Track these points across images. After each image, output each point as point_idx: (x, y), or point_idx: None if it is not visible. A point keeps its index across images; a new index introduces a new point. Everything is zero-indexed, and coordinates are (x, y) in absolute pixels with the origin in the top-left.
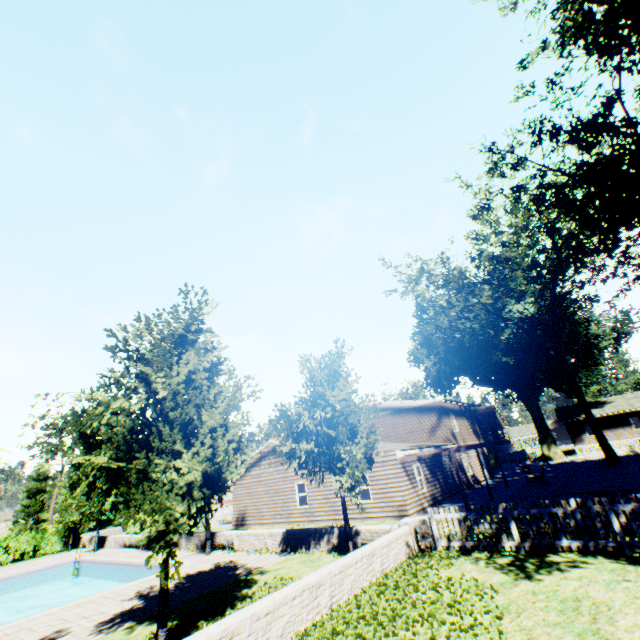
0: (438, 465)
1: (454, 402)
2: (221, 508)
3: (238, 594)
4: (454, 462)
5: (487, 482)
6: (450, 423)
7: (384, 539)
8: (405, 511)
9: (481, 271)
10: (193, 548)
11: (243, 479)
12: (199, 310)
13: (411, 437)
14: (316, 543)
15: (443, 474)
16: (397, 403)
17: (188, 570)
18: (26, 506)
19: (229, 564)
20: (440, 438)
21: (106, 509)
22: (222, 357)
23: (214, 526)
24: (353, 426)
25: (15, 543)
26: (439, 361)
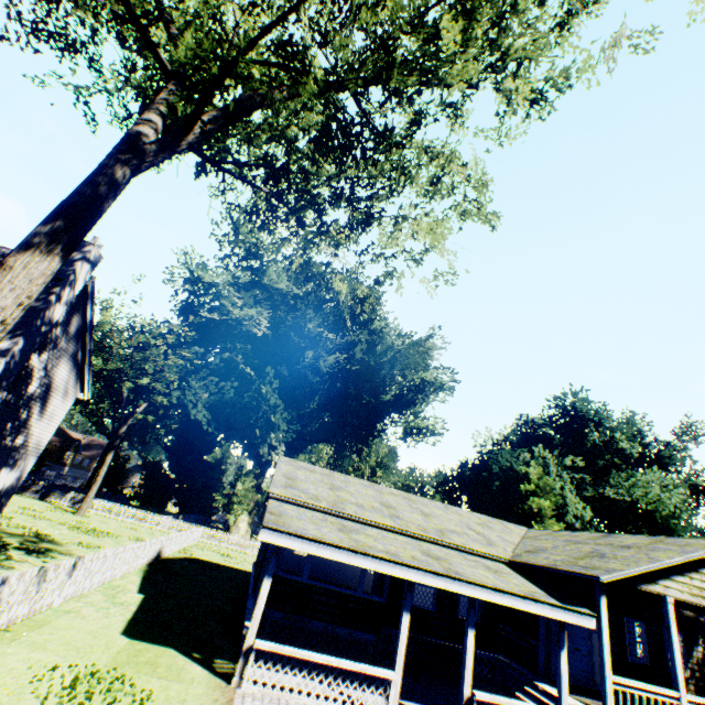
0: None
1: None
2: None
3: None
4: None
5: None
6: None
7: None
8: None
9: None
10: None
11: None
12: None
13: None
14: None
15: None
16: None
17: None
18: None
19: None
20: None
21: None
22: None
23: None
24: None
25: None
26: None
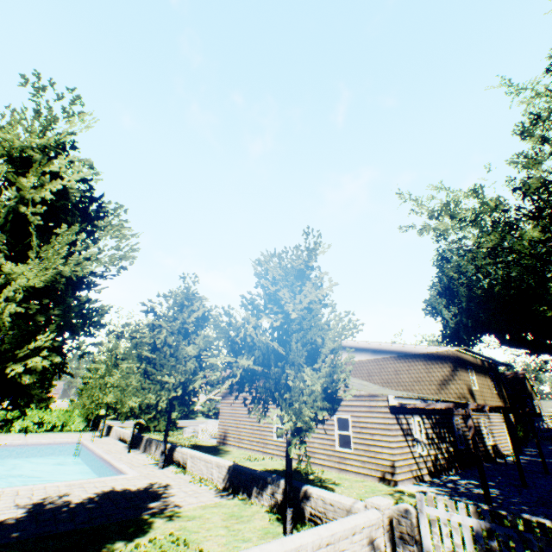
0: (447, 425)
1: (475, 355)
2: (215, 423)
3: (103, 549)
4: (470, 425)
5: (519, 462)
6: (468, 378)
7: (325, 532)
8: (393, 475)
9: (528, 200)
10: (158, 457)
11: (230, 399)
12: (53, 116)
13: (416, 387)
14: (258, 492)
15: (453, 437)
16: (402, 347)
17: (119, 484)
18: (81, 390)
19: (158, 489)
20: (453, 394)
21: (111, 402)
22: (75, 188)
23: (204, 438)
24: (317, 348)
25: (48, 416)
26: (460, 313)
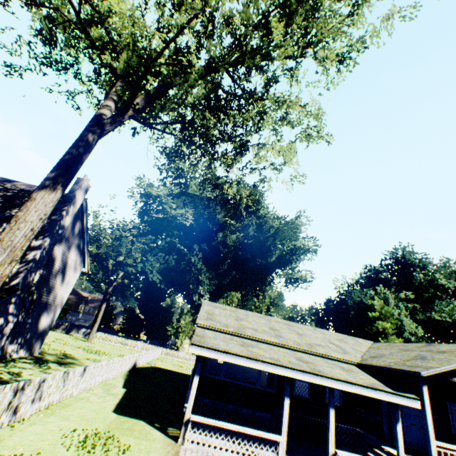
0: None
1: None
2: None
3: None
4: None
5: None
6: None
7: None
8: None
9: None
10: None
11: None
12: None
13: None
14: None
15: None
16: None
17: None
18: None
19: None
20: None
21: None
22: None
23: None
24: None
25: None
26: None
